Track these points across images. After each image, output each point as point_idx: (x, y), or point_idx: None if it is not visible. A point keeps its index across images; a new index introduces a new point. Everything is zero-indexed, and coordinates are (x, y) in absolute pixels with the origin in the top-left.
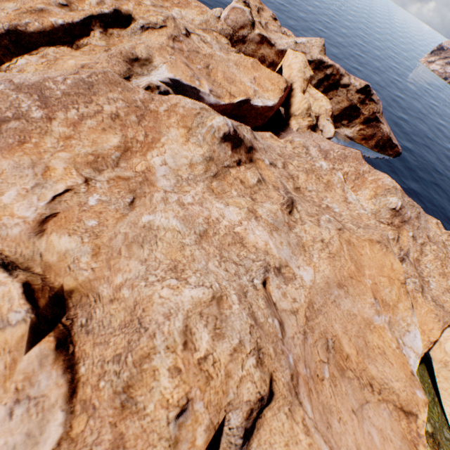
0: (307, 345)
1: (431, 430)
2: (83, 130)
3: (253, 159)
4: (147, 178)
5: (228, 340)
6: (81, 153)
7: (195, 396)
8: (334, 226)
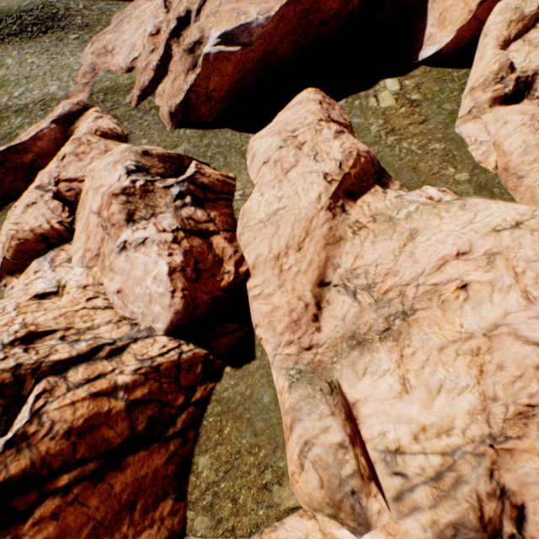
0: None
1: (417, 99)
2: None
3: None
4: None
5: None
6: None
7: None
8: None
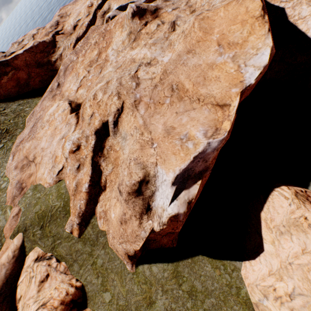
0: (156, 91)
1: None
2: (86, 56)
3: (158, 16)
4: (106, 60)
5: (108, 94)
6: (86, 64)
7: (96, 112)
8: (194, 16)
